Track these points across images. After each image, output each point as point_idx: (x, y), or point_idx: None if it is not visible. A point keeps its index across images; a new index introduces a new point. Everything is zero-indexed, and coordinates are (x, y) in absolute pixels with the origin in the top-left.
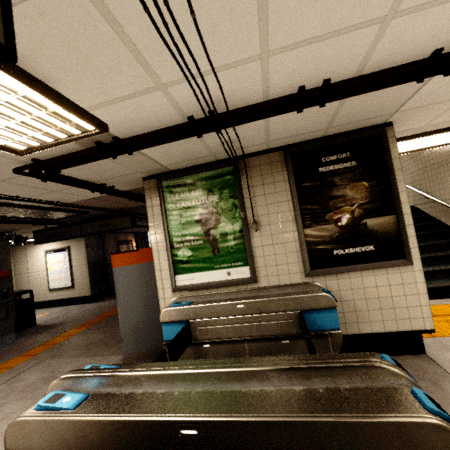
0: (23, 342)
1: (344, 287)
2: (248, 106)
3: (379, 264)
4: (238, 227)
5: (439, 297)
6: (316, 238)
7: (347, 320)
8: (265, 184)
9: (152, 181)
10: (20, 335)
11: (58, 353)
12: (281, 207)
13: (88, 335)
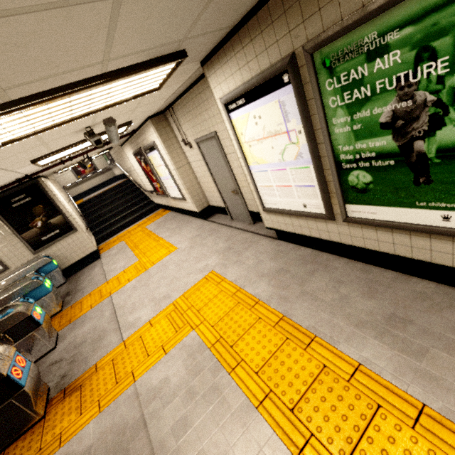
0: None
1: (55, 251)
2: None
3: (64, 236)
4: None
5: (127, 227)
6: (29, 237)
7: (64, 262)
8: None
9: None
10: None
11: None
12: (1, 230)
13: None
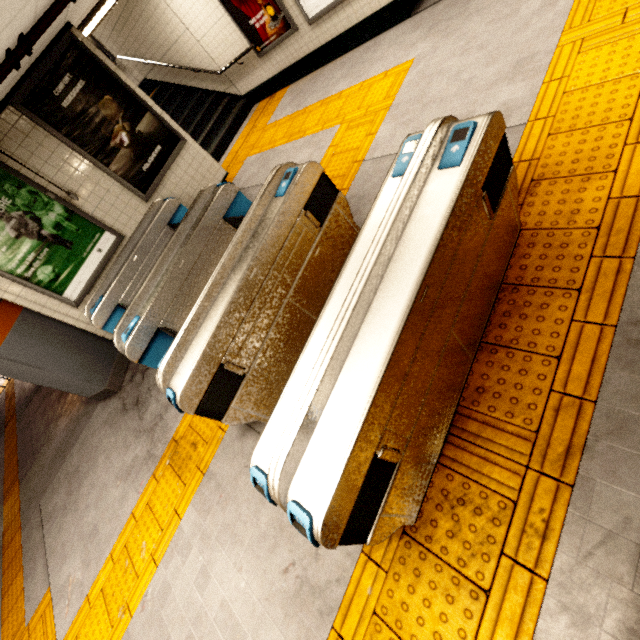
0: None
1: (172, 189)
2: None
3: (173, 156)
4: (60, 210)
5: (222, 154)
6: (123, 169)
7: None
8: (34, 152)
9: None
10: None
11: (39, 494)
12: (73, 163)
13: (34, 472)
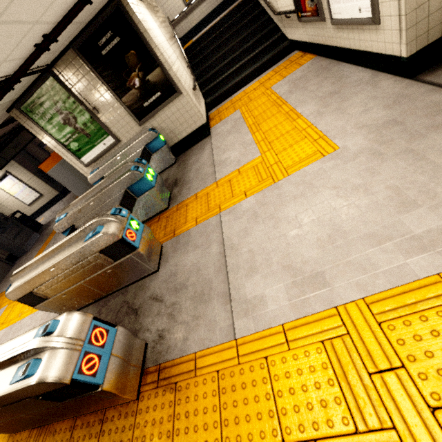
0: (45, 233)
1: (160, 122)
2: (20, 68)
3: (167, 102)
4: (88, 116)
5: (244, 85)
6: (130, 102)
7: (171, 138)
8: (80, 79)
9: (13, 111)
10: (40, 233)
11: None
12: (101, 91)
13: None
